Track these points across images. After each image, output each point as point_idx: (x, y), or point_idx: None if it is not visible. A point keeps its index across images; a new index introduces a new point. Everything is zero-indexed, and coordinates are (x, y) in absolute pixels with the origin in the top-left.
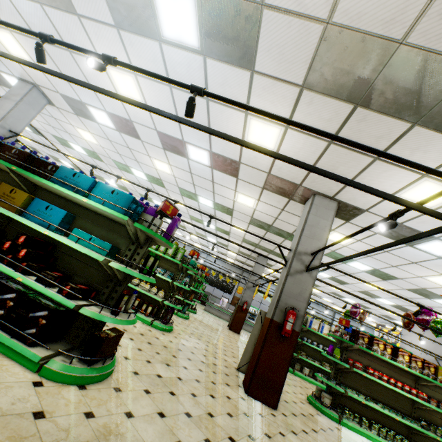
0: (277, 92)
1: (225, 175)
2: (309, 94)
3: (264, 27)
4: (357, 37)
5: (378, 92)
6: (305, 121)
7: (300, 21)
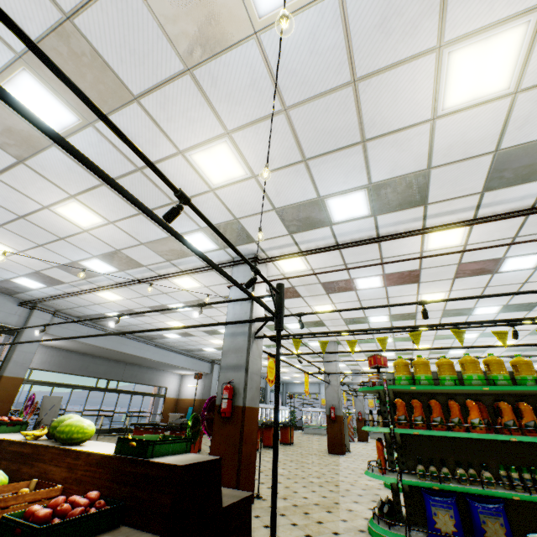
0: None
1: (489, 337)
2: None
3: None
4: None
5: None
6: None
7: None
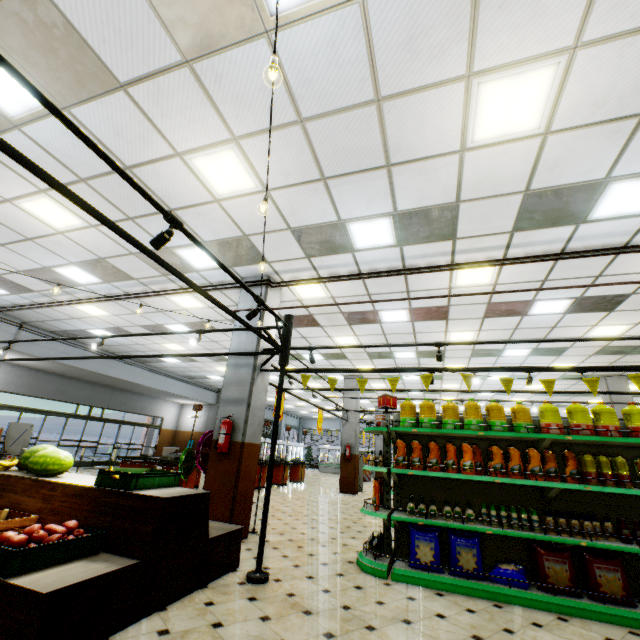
0: (575, 357)
1: (519, 380)
2: (596, 355)
3: (569, 349)
4: (620, 346)
5: (637, 351)
6: (594, 360)
7: (590, 347)
